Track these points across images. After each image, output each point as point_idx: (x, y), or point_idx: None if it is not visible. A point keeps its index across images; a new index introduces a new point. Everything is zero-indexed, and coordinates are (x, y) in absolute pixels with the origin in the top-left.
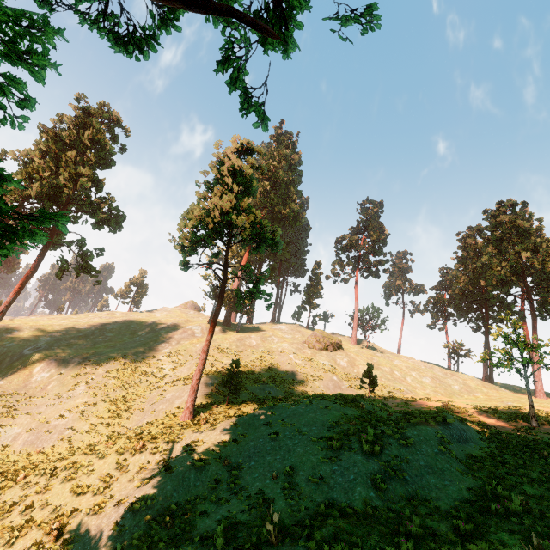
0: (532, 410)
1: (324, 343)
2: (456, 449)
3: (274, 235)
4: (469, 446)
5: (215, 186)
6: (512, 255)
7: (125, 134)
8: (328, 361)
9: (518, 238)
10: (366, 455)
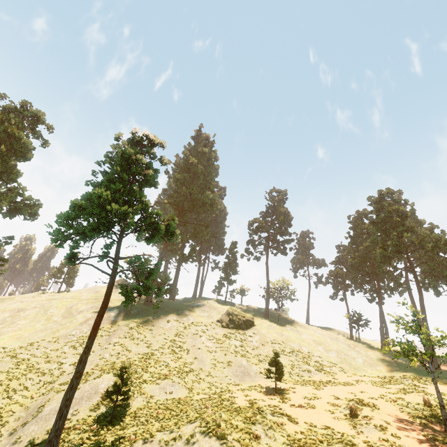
0: (444, 411)
1: (236, 321)
2: None
3: (169, 225)
4: None
5: (112, 175)
6: (396, 236)
7: (48, 130)
8: (240, 341)
9: (399, 221)
10: None
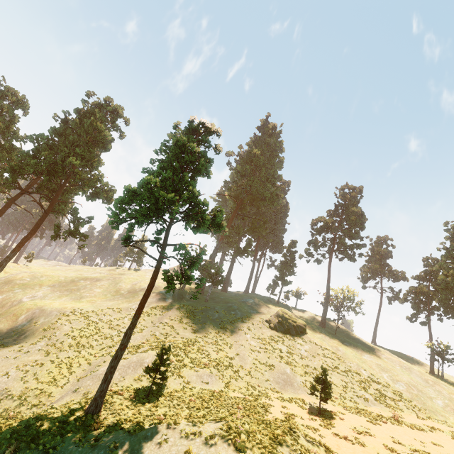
0: None
1: (286, 325)
2: None
3: (215, 216)
4: None
5: (167, 164)
6: None
7: (125, 123)
8: (287, 346)
9: None
10: None
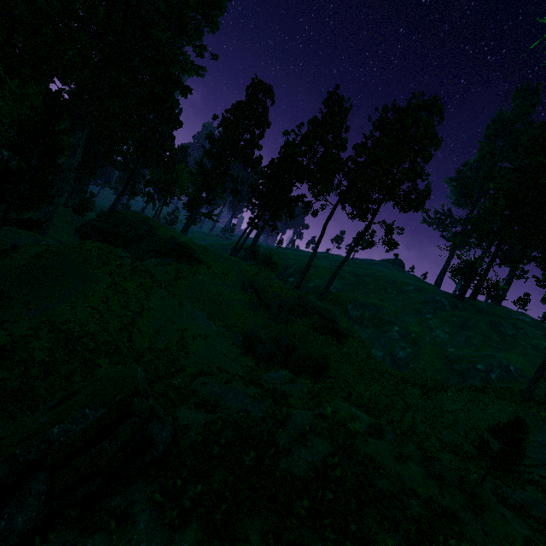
0: None
1: None
2: None
3: None
4: None
5: None
6: None
7: (439, 123)
8: None
9: None
10: None
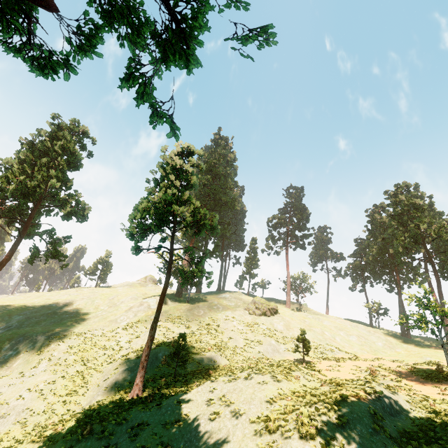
0: None
1: (262, 309)
2: (389, 424)
3: (212, 221)
4: (401, 419)
5: (162, 182)
6: (412, 227)
7: (92, 143)
8: (267, 325)
9: (415, 213)
10: (302, 439)
